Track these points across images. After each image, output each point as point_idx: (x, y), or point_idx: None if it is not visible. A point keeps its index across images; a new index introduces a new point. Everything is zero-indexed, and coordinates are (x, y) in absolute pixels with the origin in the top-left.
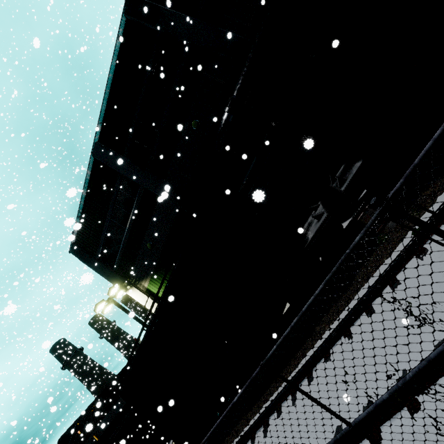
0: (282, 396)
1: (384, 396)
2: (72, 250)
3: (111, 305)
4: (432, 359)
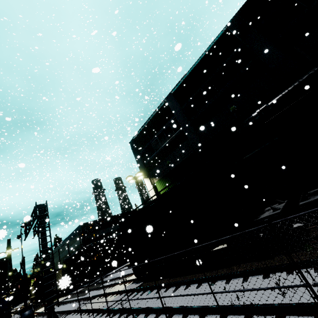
0: (193, 281)
1: (231, 290)
2: (131, 142)
3: (134, 180)
4: (256, 289)
